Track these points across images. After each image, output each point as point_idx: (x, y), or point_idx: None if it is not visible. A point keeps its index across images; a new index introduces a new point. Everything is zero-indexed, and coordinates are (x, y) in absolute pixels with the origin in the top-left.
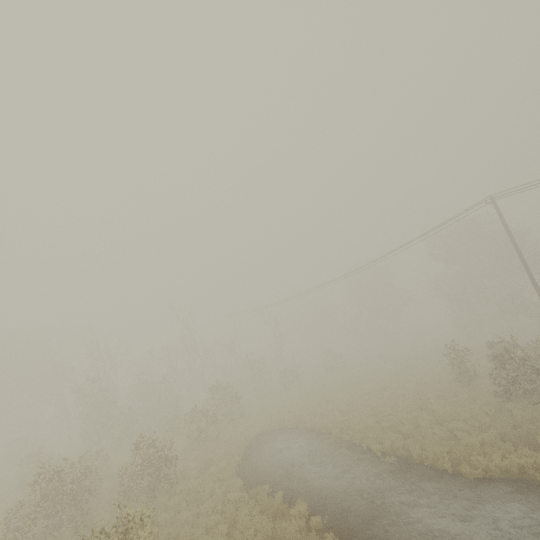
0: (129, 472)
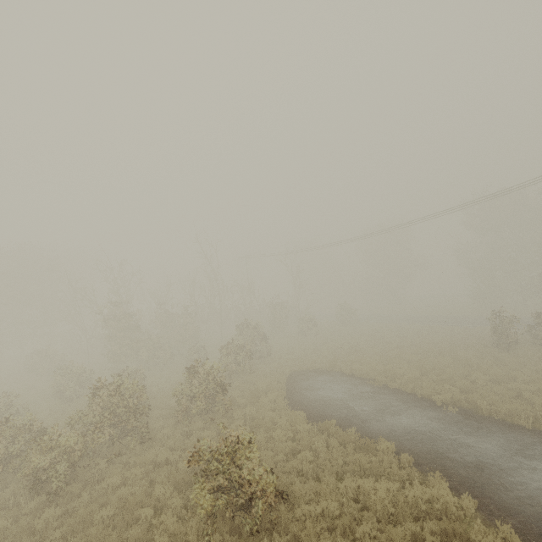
0: (185, 393)
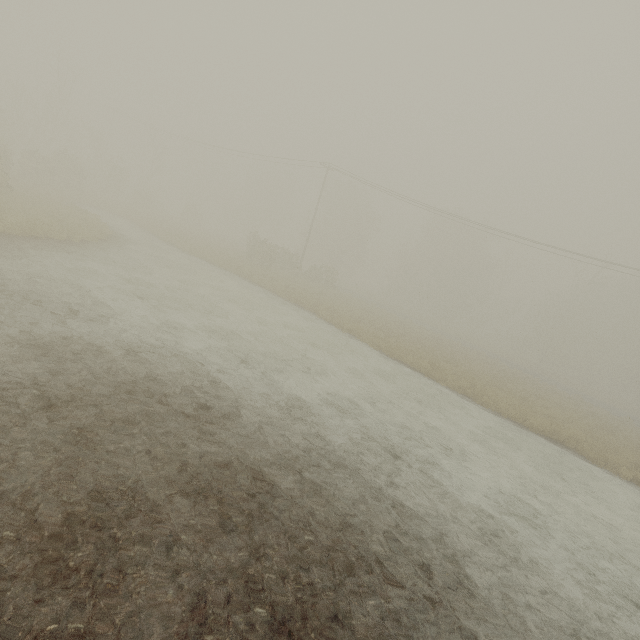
0: None
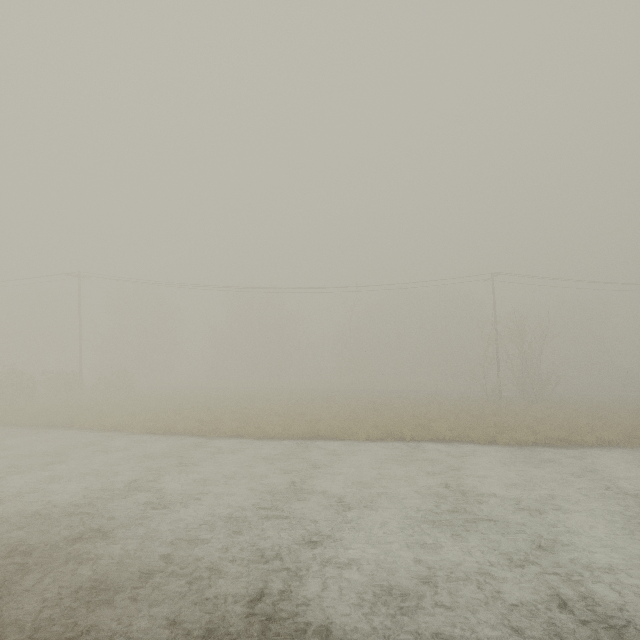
0: None
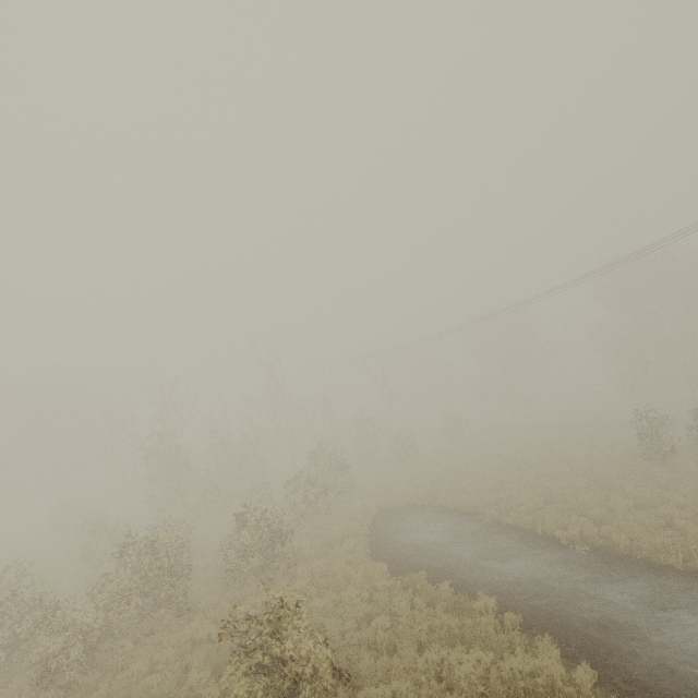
0: (235, 547)
